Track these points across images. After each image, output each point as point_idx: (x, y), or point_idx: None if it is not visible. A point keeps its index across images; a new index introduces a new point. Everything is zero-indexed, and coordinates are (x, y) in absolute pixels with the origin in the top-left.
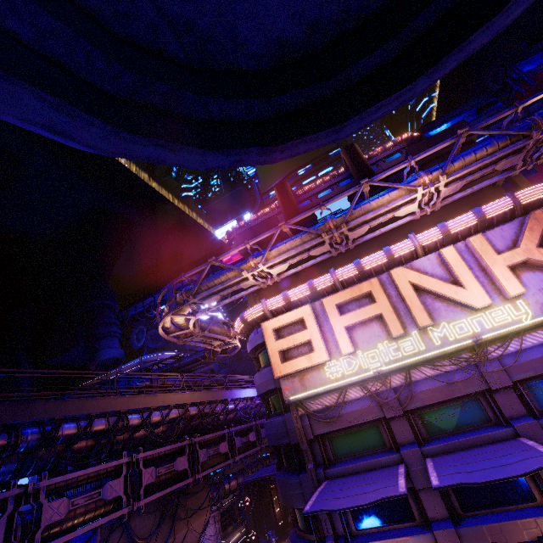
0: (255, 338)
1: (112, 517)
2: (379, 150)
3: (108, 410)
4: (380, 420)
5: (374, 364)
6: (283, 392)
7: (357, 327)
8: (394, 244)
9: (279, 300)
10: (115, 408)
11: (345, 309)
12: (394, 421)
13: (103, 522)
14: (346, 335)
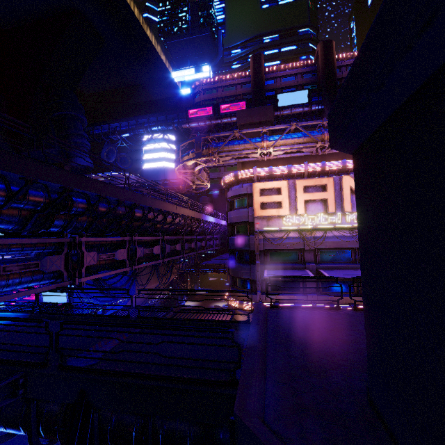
0: (240, 190)
1: (157, 262)
2: (348, 56)
3: (167, 210)
4: (300, 250)
5: (311, 223)
6: (255, 225)
7: (309, 202)
8: (342, 156)
9: (266, 171)
10: (169, 210)
11: (306, 190)
12: (307, 251)
13: (155, 263)
14: (303, 205)
